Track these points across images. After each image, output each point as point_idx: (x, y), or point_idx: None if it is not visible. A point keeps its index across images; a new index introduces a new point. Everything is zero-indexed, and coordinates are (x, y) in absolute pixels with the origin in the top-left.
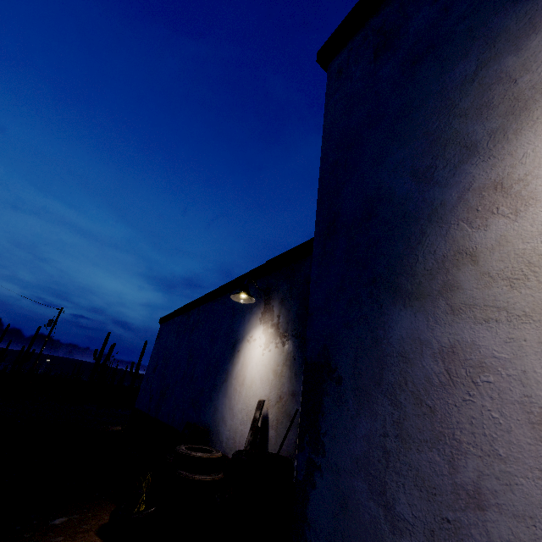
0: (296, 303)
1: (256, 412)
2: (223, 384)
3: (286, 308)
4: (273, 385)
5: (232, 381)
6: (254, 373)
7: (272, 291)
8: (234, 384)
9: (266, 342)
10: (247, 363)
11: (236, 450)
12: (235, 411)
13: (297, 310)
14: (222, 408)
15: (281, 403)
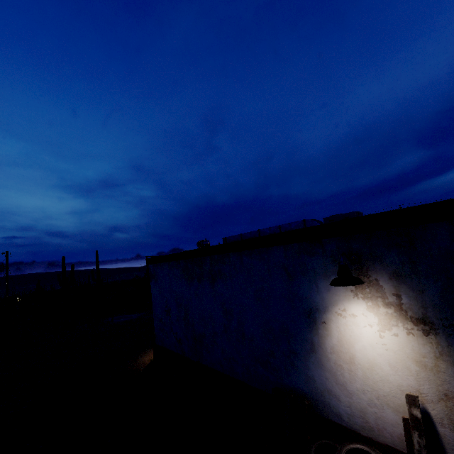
0: (436, 285)
1: (410, 408)
2: (309, 354)
3: (412, 288)
4: (422, 378)
5: (327, 355)
6: (371, 355)
7: (365, 260)
8: (333, 359)
9: (382, 323)
10: (351, 341)
11: (374, 431)
12: (350, 389)
13: (442, 294)
14: (321, 380)
15: (452, 403)
